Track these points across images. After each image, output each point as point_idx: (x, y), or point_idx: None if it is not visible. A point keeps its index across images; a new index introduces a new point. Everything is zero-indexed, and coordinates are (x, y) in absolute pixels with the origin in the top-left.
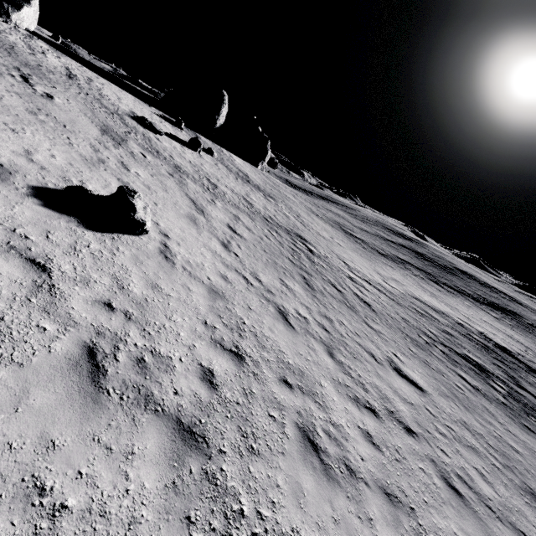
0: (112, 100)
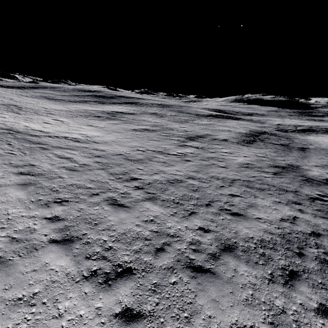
0: None
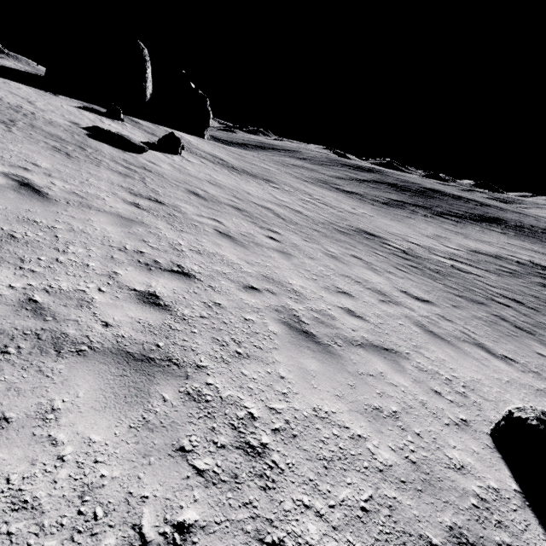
0: (36, 114)
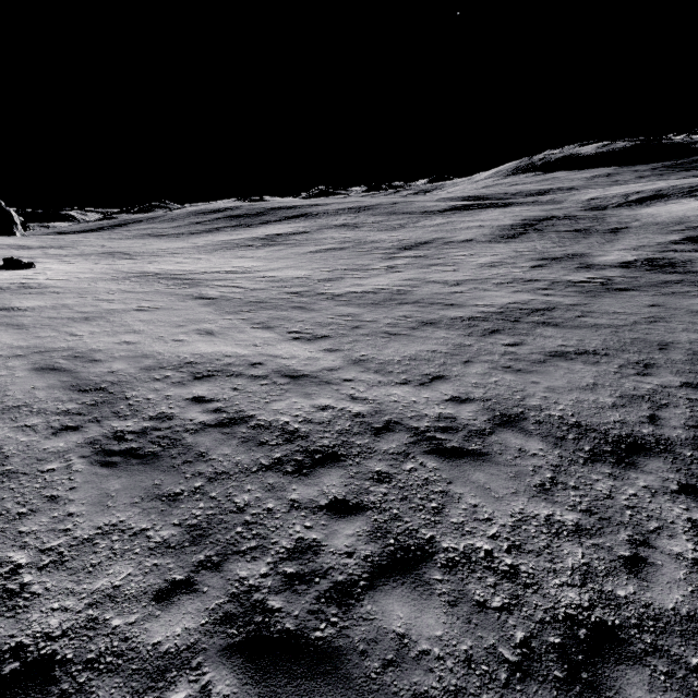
0: None
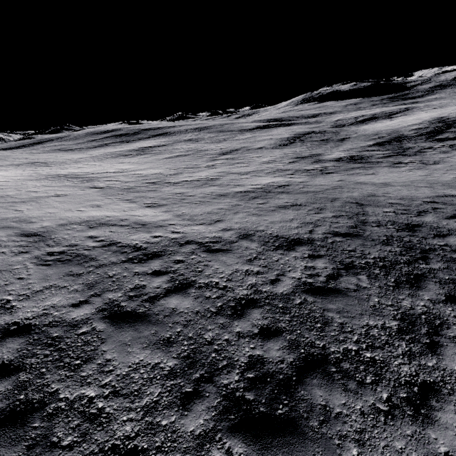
0: None
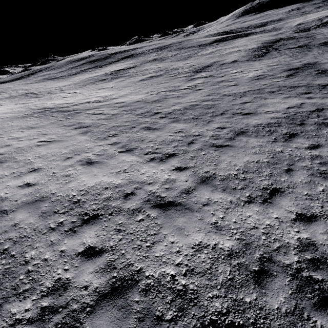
0: None
